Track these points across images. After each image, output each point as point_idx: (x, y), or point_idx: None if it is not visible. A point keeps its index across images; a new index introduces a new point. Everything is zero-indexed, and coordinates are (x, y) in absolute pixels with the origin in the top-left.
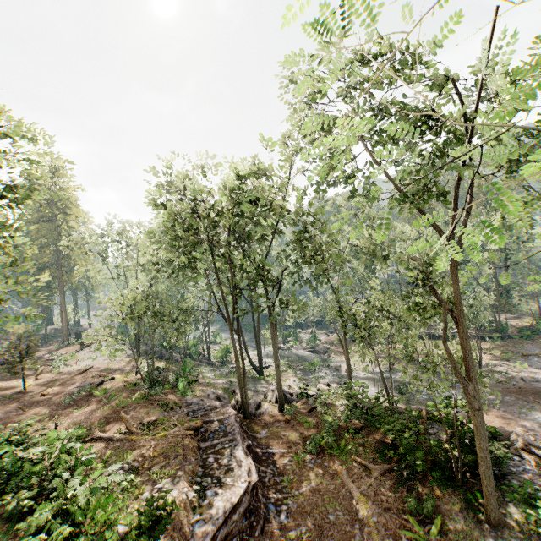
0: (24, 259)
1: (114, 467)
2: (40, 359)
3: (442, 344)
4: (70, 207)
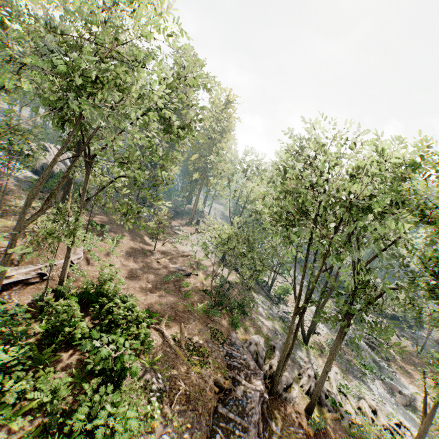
0: (169, 182)
1: (133, 421)
2: (172, 228)
3: None
4: (226, 132)
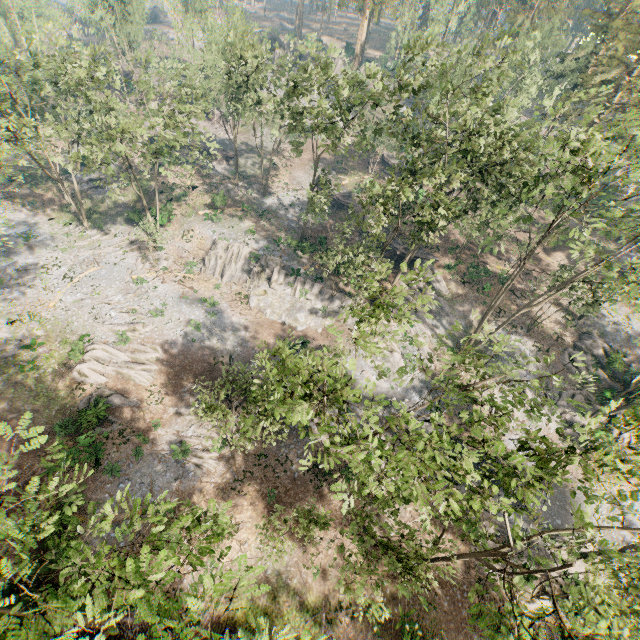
0: None
1: None
2: None
3: (248, 598)
4: None
